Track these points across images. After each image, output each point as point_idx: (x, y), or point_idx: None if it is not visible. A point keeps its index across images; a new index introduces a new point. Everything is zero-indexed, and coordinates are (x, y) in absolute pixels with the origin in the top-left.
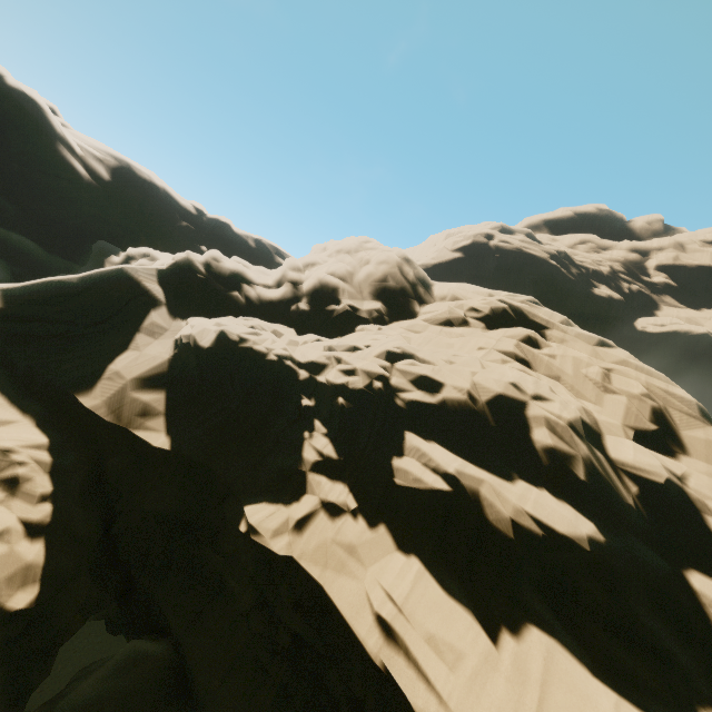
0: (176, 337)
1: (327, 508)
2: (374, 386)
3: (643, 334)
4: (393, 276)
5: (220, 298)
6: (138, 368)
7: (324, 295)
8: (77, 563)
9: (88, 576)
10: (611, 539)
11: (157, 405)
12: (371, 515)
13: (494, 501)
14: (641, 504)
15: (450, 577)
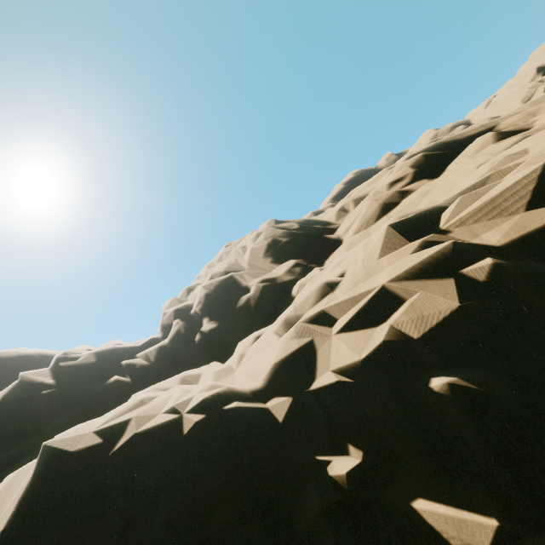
0: None
1: None
2: (483, 279)
3: None
4: (280, 235)
5: (91, 400)
6: None
7: (224, 298)
8: None
9: None
10: None
11: None
12: None
13: None
14: None
15: None
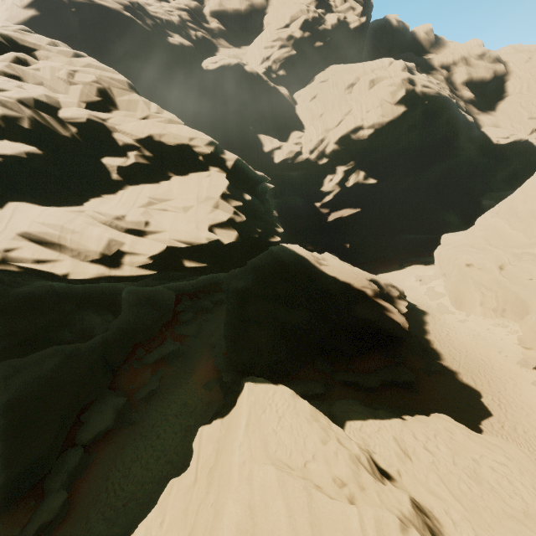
0: None
1: None
2: None
3: (208, 72)
4: None
5: None
6: None
7: None
8: None
9: None
10: (49, 152)
11: None
12: None
13: None
14: (79, 136)
15: None
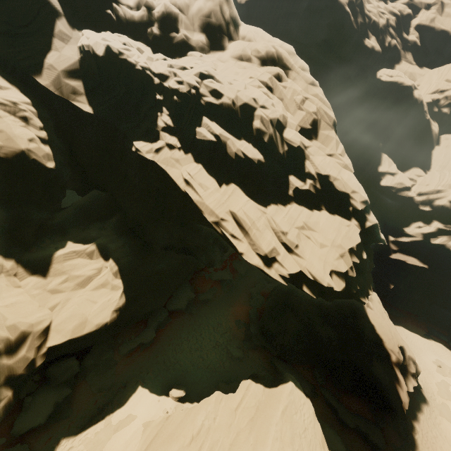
0: (79, 45)
1: (168, 146)
2: (191, 92)
3: (378, 81)
4: (215, 13)
5: (99, 14)
6: (62, 64)
7: (169, 23)
8: (64, 159)
9: (69, 166)
10: (267, 162)
11: (80, 89)
12: (186, 150)
13: (231, 146)
14: (286, 154)
15: (211, 171)
